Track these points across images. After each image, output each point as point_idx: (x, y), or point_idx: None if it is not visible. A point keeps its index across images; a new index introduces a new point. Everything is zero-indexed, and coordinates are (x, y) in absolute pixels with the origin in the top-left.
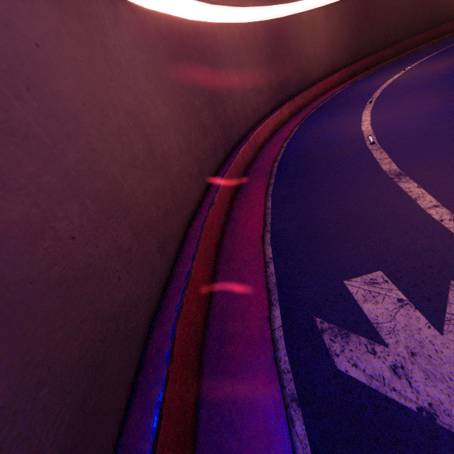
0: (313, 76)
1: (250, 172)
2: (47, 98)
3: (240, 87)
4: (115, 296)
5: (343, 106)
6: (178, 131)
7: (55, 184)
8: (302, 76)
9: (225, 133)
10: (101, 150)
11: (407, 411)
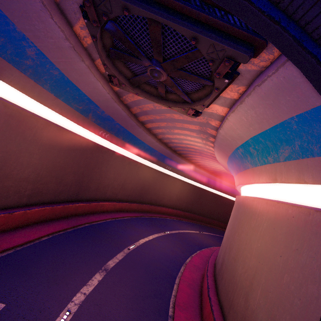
0: (163, 202)
1: (72, 218)
2: None
3: (112, 180)
4: None
5: (157, 225)
6: (36, 172)
7: None
8: (157, 198)
9: (79, 191)
10: None
11: None
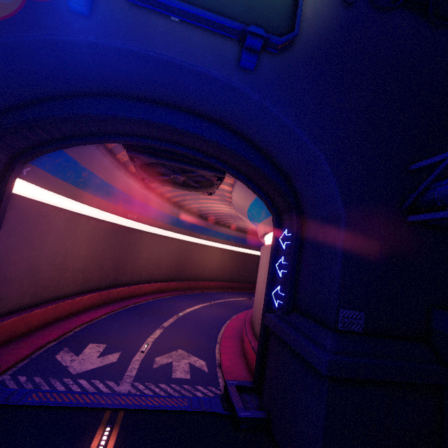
0: (204, 276)
1: (116, 302)
2: (44, 239)
3: (145, 260)
4: (8, 293)
5: (201, 298)
6: (84, 262)
7: (26, 257)
8: (196, 273)
9: (117, 276)
10: (45, 255)
11: (63, 365)
